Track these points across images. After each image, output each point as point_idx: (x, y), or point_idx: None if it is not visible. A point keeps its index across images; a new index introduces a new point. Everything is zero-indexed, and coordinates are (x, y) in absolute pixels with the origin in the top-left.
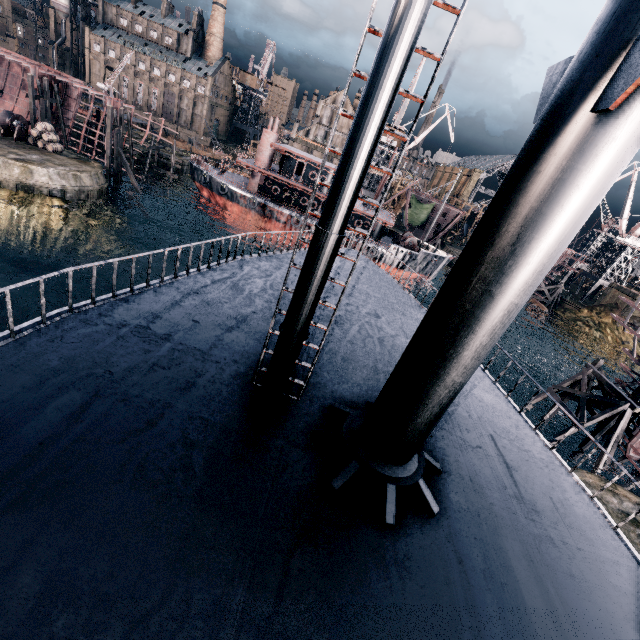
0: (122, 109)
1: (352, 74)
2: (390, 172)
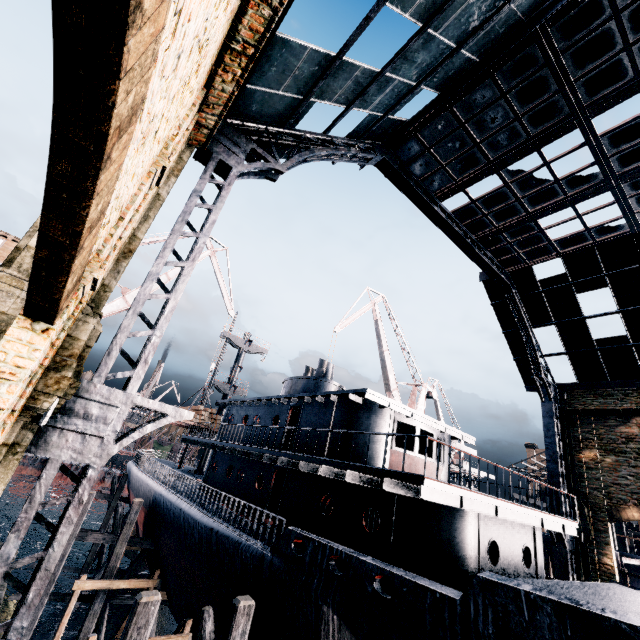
0: None
1: None
2: None
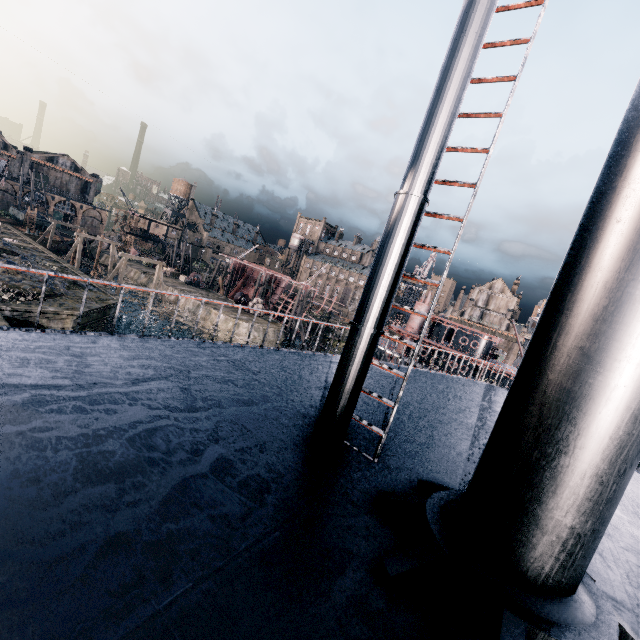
0: (309, 290)
1: None
2: (486, 149)
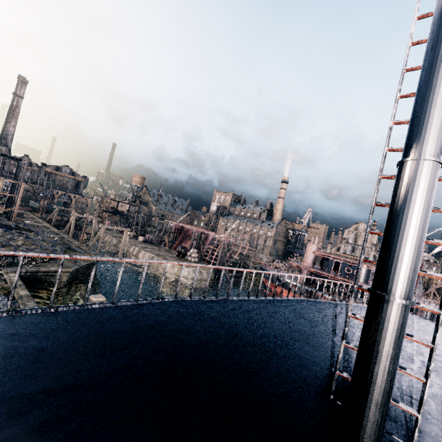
0: (229, 240)
1: (403, 71)
2: None
